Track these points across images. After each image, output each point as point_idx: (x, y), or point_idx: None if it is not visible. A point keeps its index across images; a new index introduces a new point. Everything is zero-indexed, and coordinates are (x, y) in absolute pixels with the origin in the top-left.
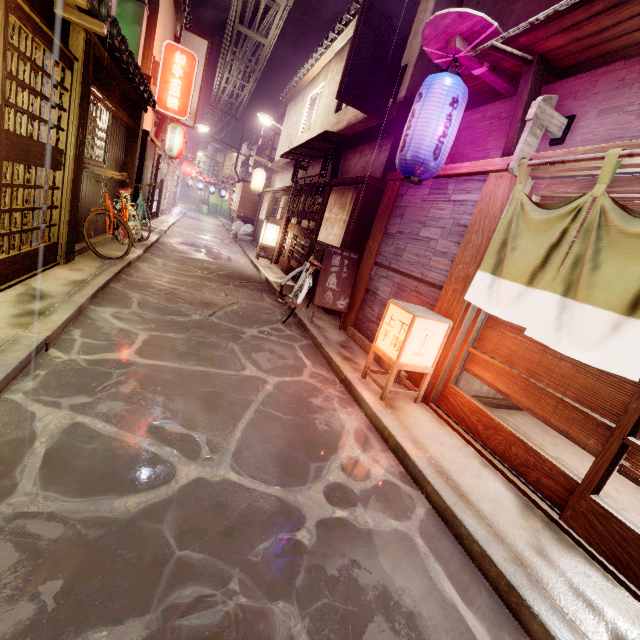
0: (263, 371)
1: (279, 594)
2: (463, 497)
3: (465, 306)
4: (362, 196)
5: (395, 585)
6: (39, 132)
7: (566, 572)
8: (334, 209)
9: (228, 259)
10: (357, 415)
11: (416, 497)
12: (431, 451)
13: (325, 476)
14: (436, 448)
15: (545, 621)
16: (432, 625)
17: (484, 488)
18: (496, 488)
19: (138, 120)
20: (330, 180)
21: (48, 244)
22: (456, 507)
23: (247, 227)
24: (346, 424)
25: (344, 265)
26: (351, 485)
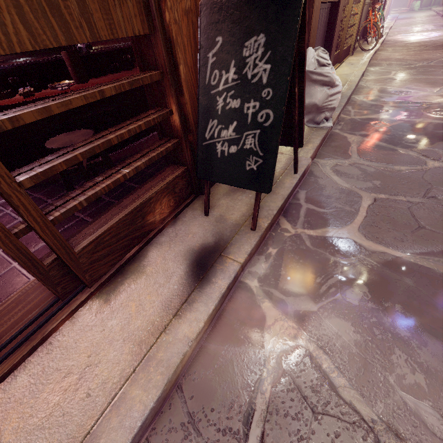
0: None
1: None
2: None
3: None
4: None
5: None
6: None
7: None
8: None
9: (442, 36)
10: None
11: None
12: None
13: None
14: None
15: None
16: None
17: None
18: None
19: None
20: None
21: (349, 45)
22: None
23: None
24: None
25: None
26: None
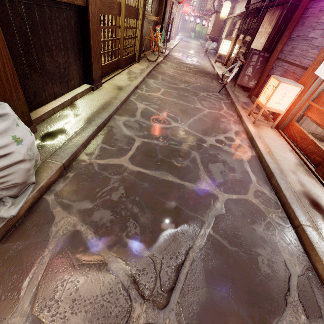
0: (204, 107)
1: (194, 150)
2: (270, 153)
3: (315, 78)
4: (284, 13)
5: (229, 161)
6: (131, 1)
7: (300, 179)
8: (265, 25)
9: (200, 63)
10: (239, 127)
11: (251, 151)
12: (266, 141)
13: (217, 137)
14: (269, 141)
15: (277, 179)
16: (237, 170)
17: (283, 155)
18: (290, 157)
19: None
20: (268, 3)
21: (133, 54)
22: (264, 154)
23: (213, 44)
24: (232, 128)
25: (259, 61)
26: (226, 141)
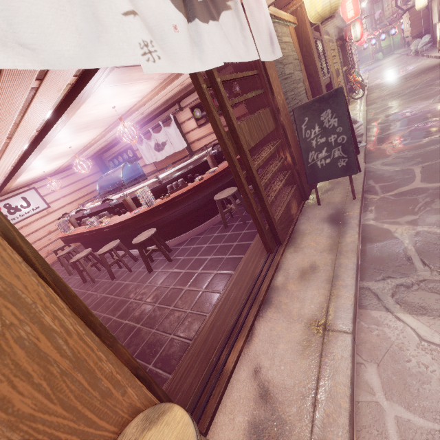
0: None
1: None
2: None
3: None
4: None
5: None
6: None
7: None
8: None
9: (415, 68)
10: None
11: None
12: None
13: None
14: None
15: None
16: None
17: None
18: None
19: (342, 39)
20: None
21: None
22: None
23: (424, 39)
24: None
25: None
26: None
